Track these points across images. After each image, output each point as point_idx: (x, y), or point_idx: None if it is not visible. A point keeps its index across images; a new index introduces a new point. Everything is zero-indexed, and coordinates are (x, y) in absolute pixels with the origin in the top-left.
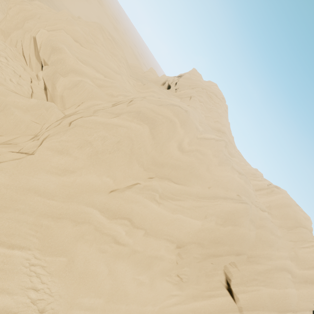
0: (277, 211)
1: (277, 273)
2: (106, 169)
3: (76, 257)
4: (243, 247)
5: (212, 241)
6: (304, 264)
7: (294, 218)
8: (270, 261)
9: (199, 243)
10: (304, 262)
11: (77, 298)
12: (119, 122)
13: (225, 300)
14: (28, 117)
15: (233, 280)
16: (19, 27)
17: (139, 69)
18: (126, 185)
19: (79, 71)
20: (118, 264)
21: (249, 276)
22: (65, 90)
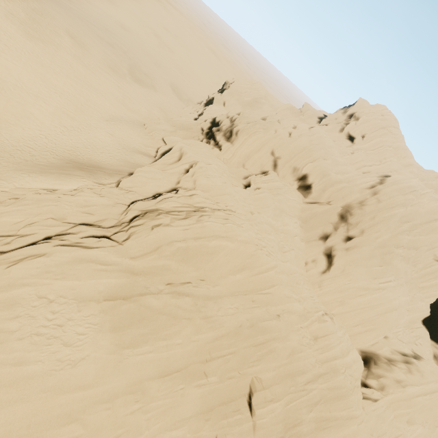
0: None
1: None
2: (390, 231)
3: (393, 264)
4: None
5: (431, 242)
6: None
7: None
8: None
9: (426, 245)
10: None
11: (398, 276)
12: (396, 212)
13: None
14: (326, 216)
15: None
16: (256, 151)
17: (294, 109)
18: (394, 233)
19: (339, 181)
20: (402, 263)
21: None
22: (333, 194)
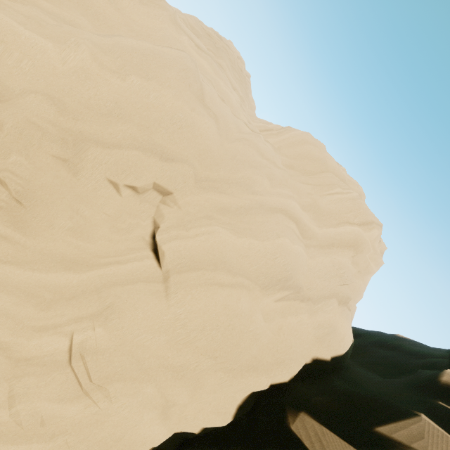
0: (290, 150)
1: (264, 216)
2: None
3: None
4: (181, 146)
5: (92, 107)
6: (331, 219)
7: (319, 159)
8: (251, 195)
9: (51, 95)
10: (330, 215)
11: None
12: None
13: (139, 265)
14: None
15: (162, 225)
16: None
17: None
18: None
19: None
20: None
21: (197, 213)
22: None
